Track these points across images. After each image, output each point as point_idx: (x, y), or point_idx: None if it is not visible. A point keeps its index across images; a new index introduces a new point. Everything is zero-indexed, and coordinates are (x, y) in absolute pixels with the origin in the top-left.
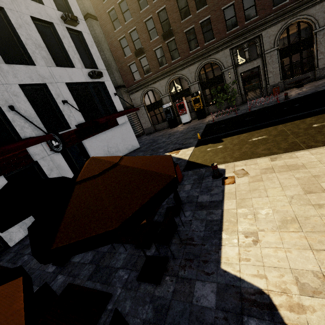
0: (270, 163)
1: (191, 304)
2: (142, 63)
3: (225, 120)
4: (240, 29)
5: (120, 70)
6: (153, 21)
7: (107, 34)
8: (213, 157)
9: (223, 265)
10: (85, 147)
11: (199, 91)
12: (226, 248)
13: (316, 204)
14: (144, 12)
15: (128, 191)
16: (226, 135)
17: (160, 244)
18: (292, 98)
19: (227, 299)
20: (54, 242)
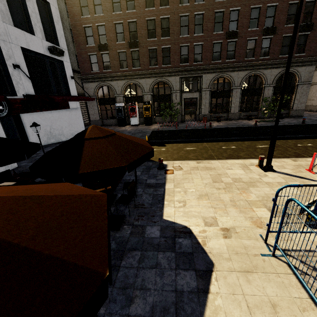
0: (197, 164)
1: (143, 237)
2: (103, 58)
3: (167, 131)
4: (190, 66)
5: (78, 55)
6: (123, 27)
7: (72, 15)
8: (158, 155)
9: (164, 217)
10: (22, 121)
11: (150, 101)
12: (166, 209)
13: (218, 188)
14: (117, 15)
15: (127, 150)
16: (168, 142)
17: (121, 203)
18: (214, 128)
19: (166, 232)
20: (79, 170)
